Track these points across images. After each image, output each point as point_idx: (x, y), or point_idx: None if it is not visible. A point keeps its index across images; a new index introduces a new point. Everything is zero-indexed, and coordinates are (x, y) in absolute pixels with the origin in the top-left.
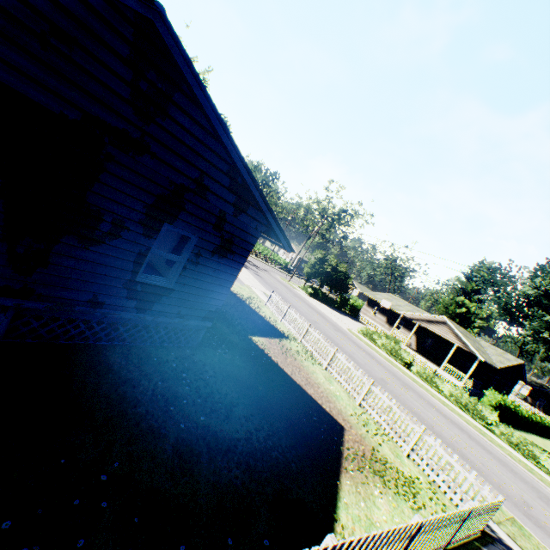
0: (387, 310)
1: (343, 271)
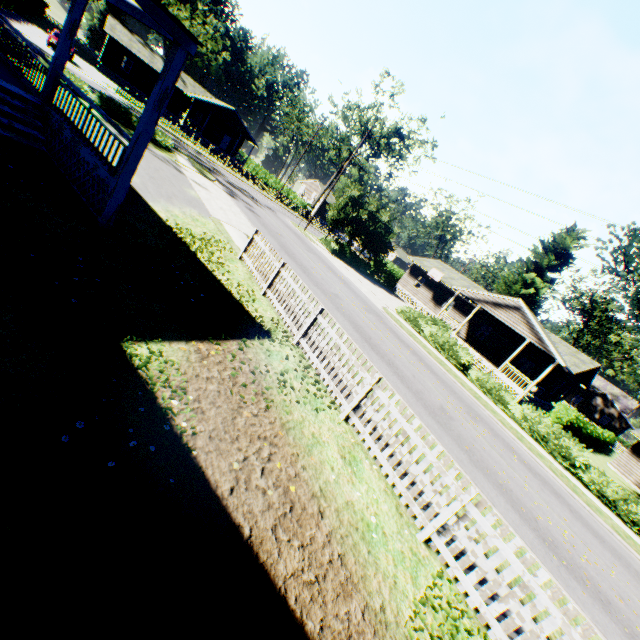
0: (435, 284)
1: (384, 223)
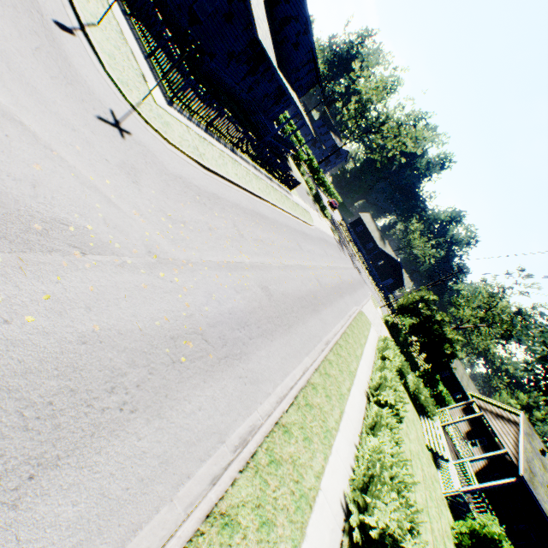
0: (479, 422)
1: (447, 337)
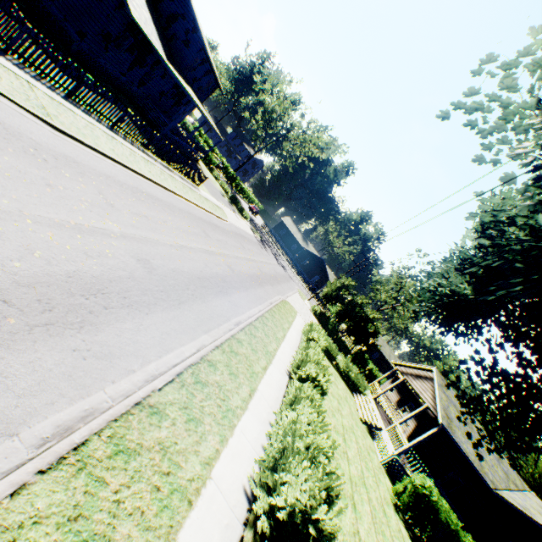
0: (406, 390)
1: (369, 317)
